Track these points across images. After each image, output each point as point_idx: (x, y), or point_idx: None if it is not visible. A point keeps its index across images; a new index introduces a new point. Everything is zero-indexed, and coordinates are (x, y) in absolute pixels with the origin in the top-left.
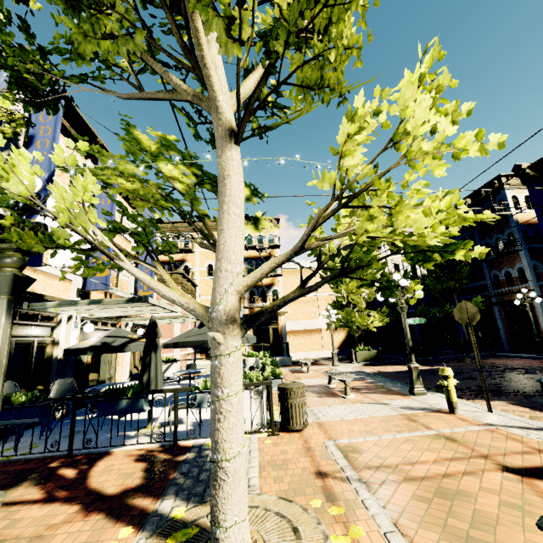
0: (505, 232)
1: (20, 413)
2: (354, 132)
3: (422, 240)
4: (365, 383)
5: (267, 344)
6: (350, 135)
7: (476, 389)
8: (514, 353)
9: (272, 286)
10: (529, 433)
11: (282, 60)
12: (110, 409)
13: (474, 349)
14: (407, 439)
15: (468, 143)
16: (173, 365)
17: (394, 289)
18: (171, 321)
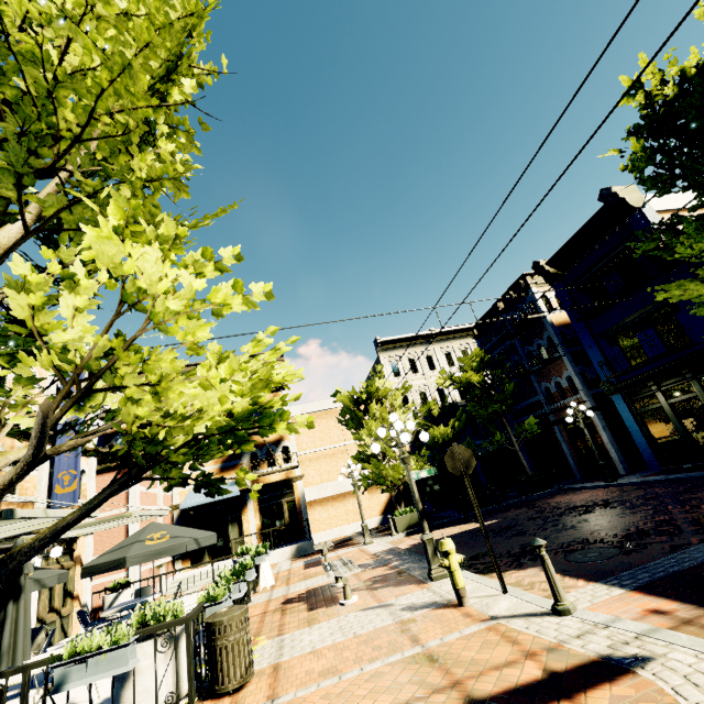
0: (544, 337)
1: None
2: (42, 303)
3: (192, 425)
4: (387, 569)
5: (282, 527)
6: (37, 306)
7: (517, 551)
8: (584, 482)
9: (281, 442)
10: (530, 625)
11: (21, 205)
12: None
13: (475, 506)
14: (378, 671)
15: (228, 297)
16: (124, 592)
17: (219, 484)
18: (113, 524)
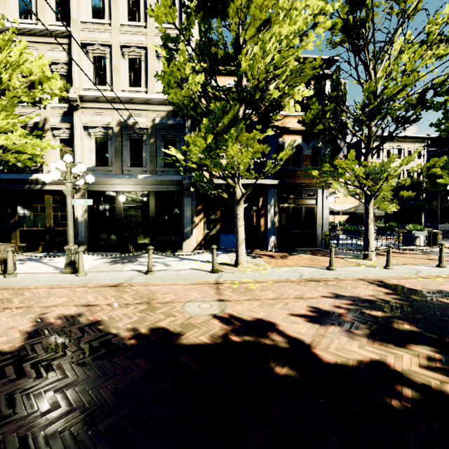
0: None
1: (355, 233)
2: None
3: None
4: None
5: None
6: None
7: None
8: None
9: None
10: None
11: None
12: (384, 234)
13: None
14: None
15: None
16: None
17: None
18: None
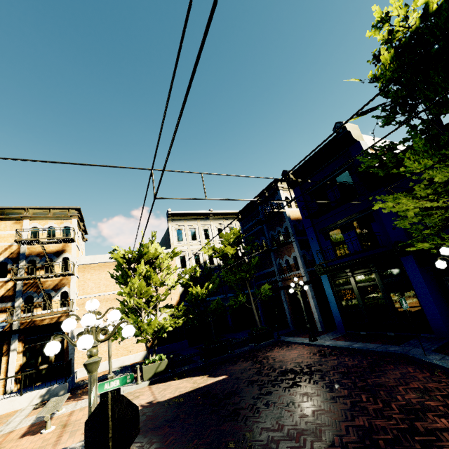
0: (283, 226)
1: None
2: None
3: None
4: None
5: (45, 366)
6: None
7: None
8: (295, 335)
9: (61, 287)
10: None
11: None
12: None
13: None
14: None
15: None
16: None
17: None
18: None
